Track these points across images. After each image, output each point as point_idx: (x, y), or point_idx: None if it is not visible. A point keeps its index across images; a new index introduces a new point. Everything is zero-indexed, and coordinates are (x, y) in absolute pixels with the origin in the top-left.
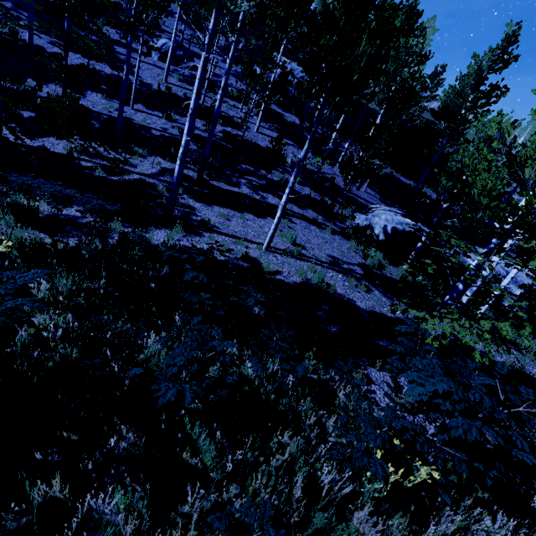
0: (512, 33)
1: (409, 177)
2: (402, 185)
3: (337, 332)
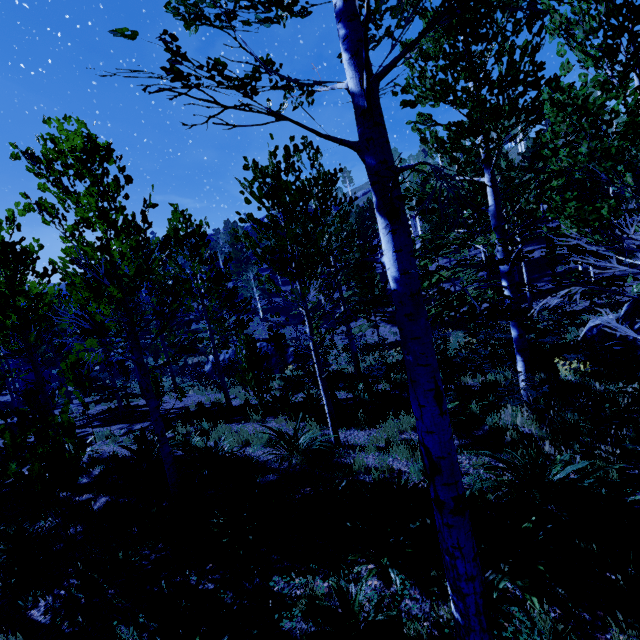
0: None
1: None
2: None
3: None
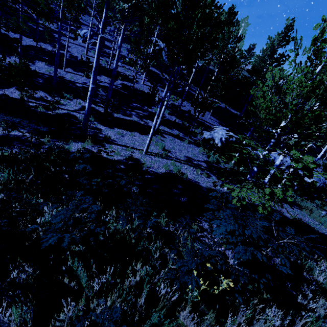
0: (290, 24)
1: (236, 109)
2: (232, 114)
3: (185, 201)
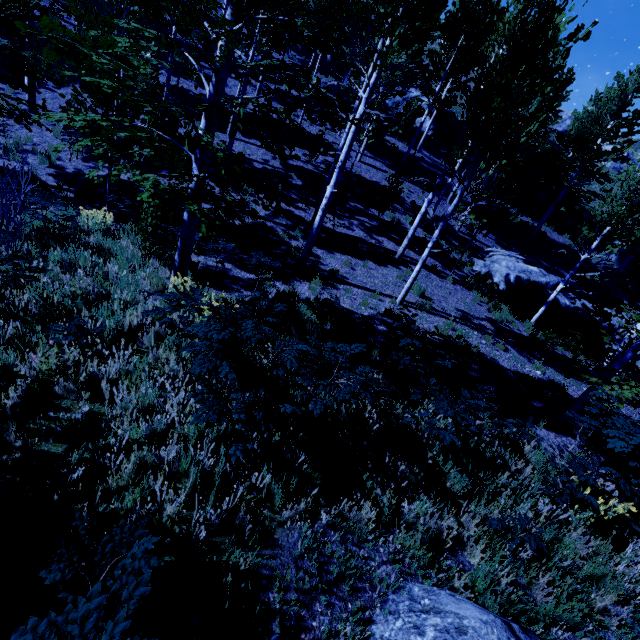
0: None
1: (526, 213)
2: (519, 223)
3: (494, 391)
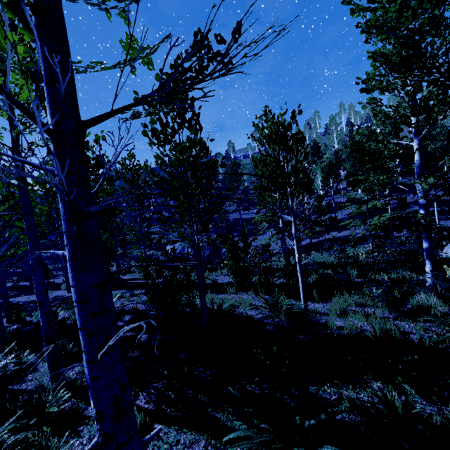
0: None
1: None
2: None
3: None
